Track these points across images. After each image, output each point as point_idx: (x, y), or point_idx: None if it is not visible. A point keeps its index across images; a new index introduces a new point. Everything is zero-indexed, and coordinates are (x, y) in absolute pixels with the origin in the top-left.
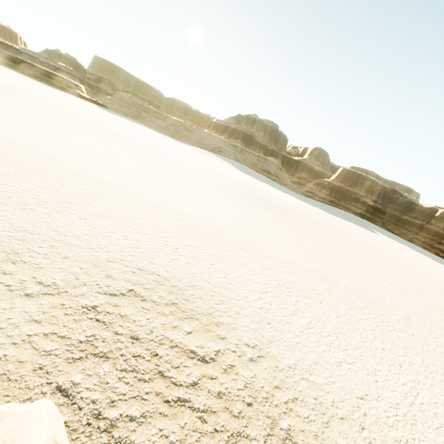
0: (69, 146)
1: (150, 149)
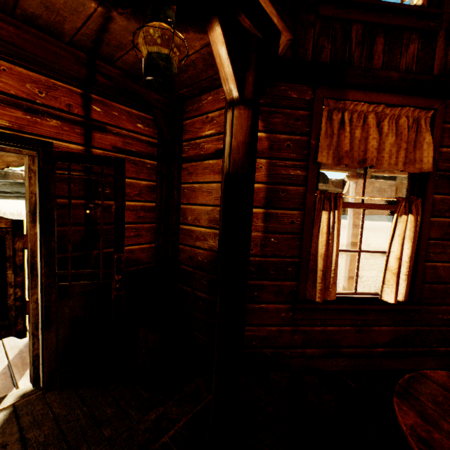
0: None
1: None
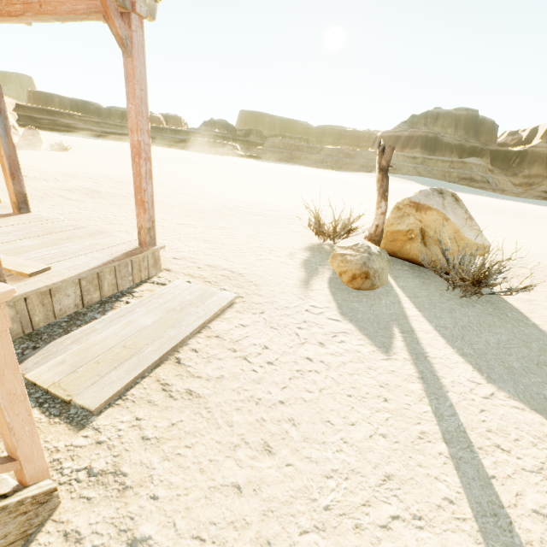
0: (291, 187)
1: (329, 182)
